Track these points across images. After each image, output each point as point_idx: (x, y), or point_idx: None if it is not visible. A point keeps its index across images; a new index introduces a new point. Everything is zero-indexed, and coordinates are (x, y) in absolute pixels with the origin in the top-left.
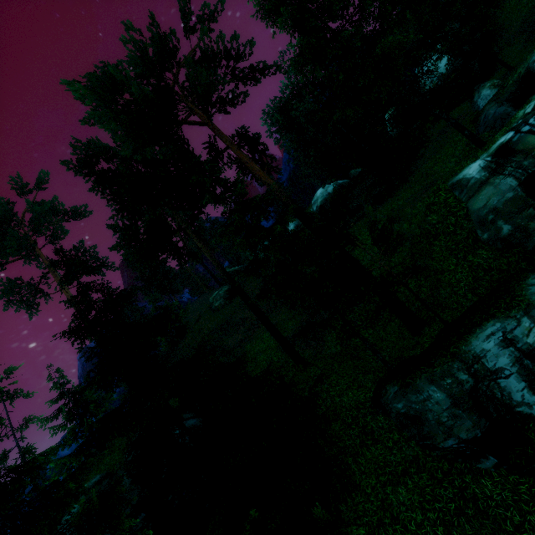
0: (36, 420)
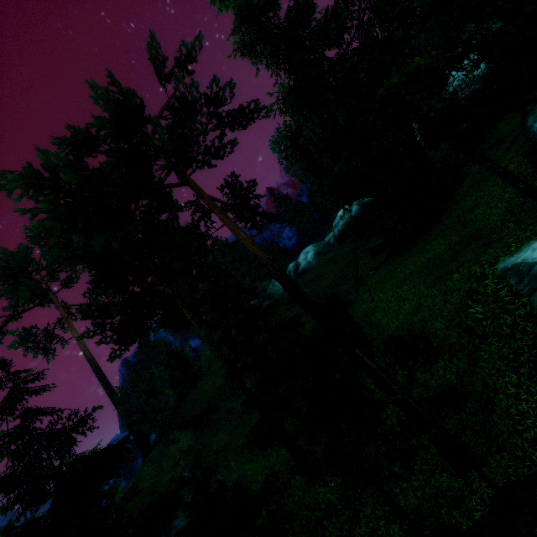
0: None
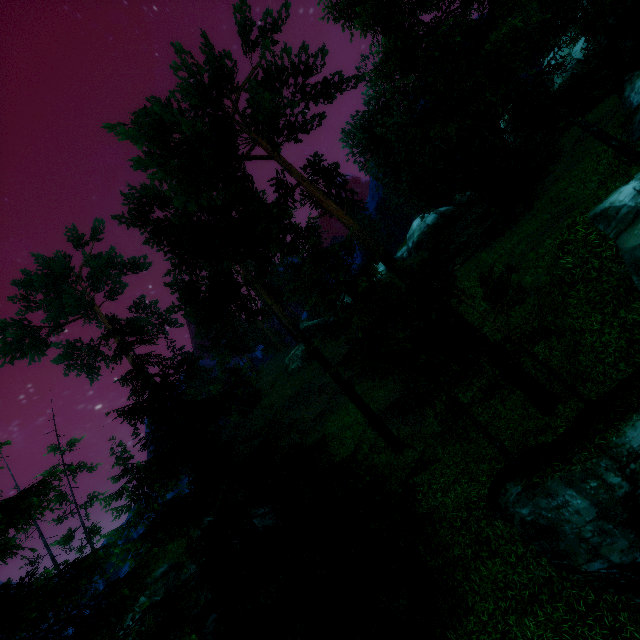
0: (99, 500)
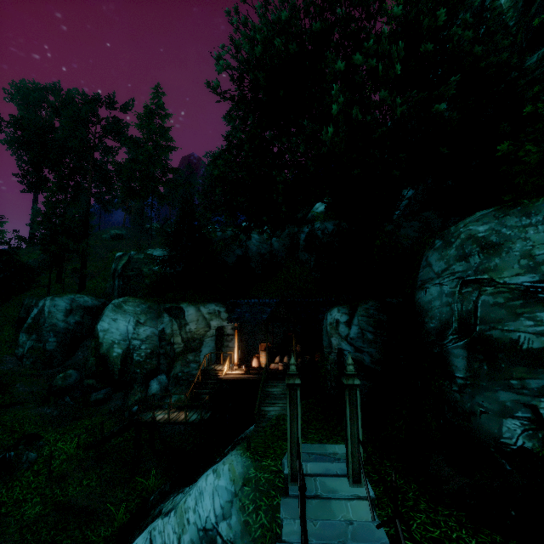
0: None
